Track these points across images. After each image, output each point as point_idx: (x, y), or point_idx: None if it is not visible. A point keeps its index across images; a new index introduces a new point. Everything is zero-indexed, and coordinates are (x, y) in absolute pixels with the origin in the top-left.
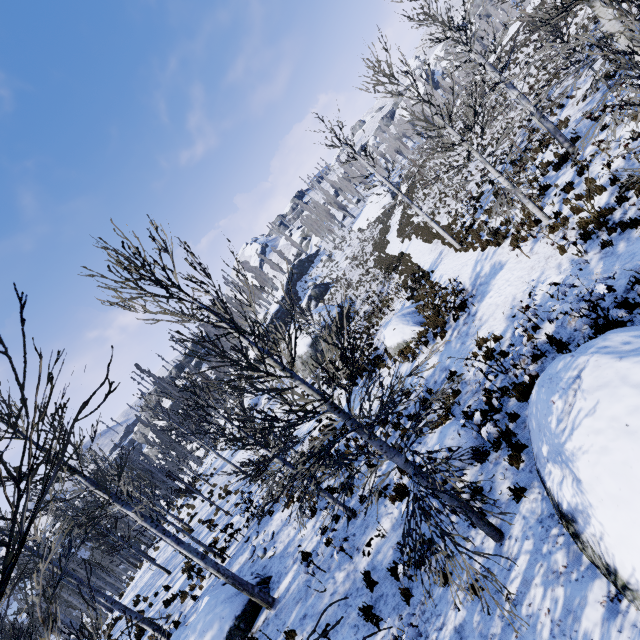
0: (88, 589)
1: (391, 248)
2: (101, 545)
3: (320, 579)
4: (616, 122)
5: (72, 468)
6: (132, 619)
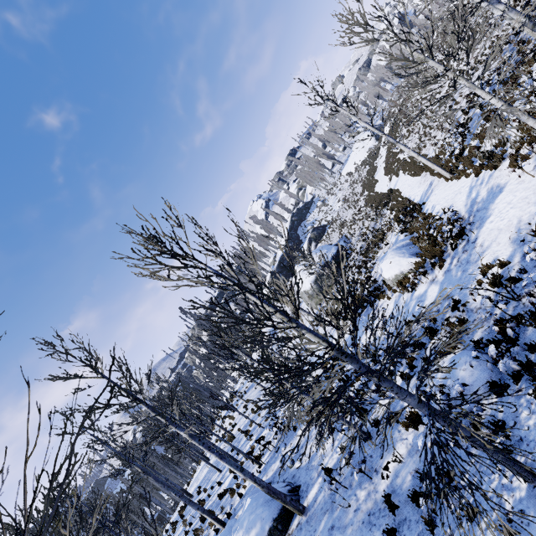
0: (162, 485)
1: (380, 186)
2: (169, 448)
3: (343, 494)
4: None
5: (137, 399)
6: (195, 509)
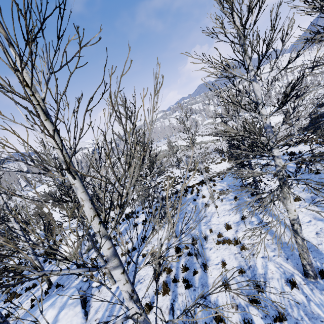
0: None
1: (45, 209)
2: None
3: None
4: None
5: None
6: None
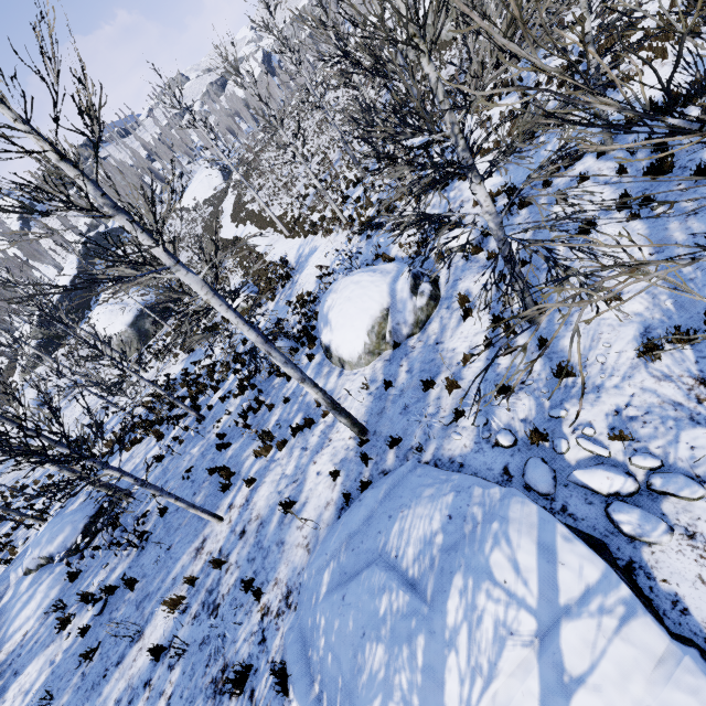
0: None
1: (225, 232)
2: None
3: (177, 461)
4: (384, 163)
5: None
6: None
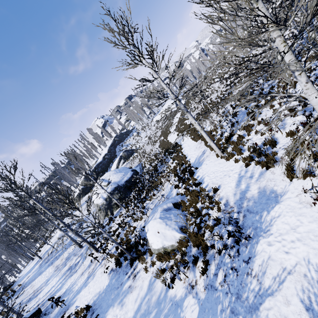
0: None
1: (171, 137)
2: None
3: None
4: None
5: None
6: None
